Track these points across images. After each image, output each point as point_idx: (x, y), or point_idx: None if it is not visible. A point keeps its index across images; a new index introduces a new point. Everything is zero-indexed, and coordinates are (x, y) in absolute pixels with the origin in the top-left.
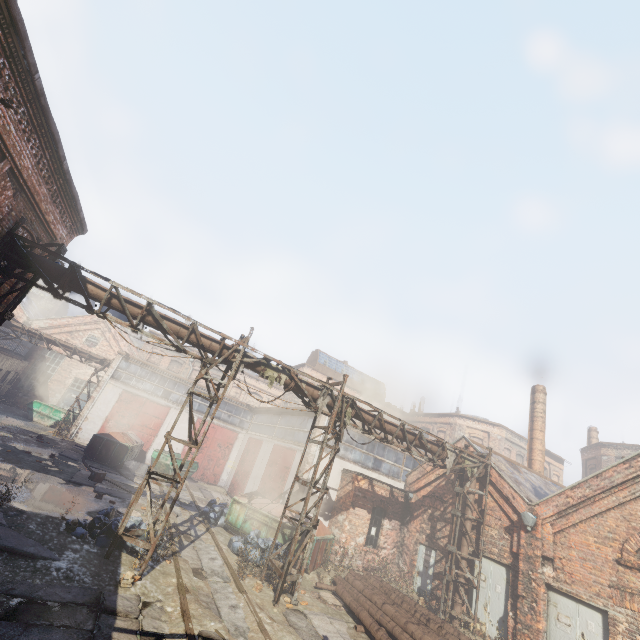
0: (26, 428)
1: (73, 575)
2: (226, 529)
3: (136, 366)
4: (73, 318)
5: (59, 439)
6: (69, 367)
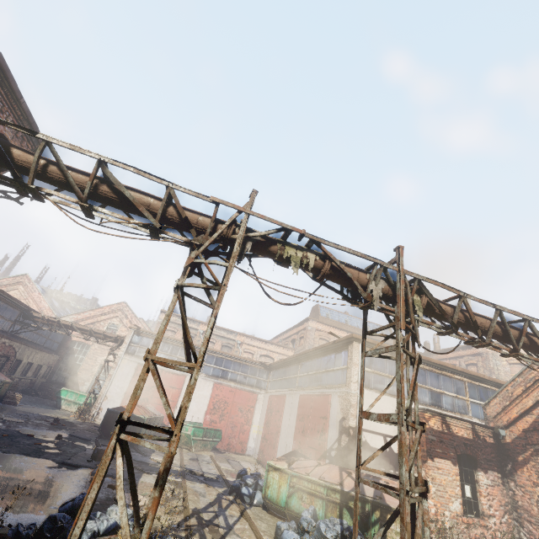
0: (48, 415)
1: None
2: (266, 509)
3: (148, 338)
4: (94, 310)
5: (79, 422)
6: (94, 355)
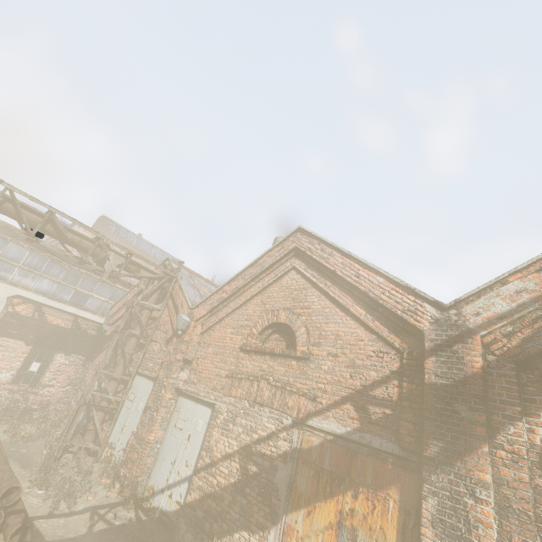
0: None
1: None
2: None
3: None
4: None
5: None
6: None
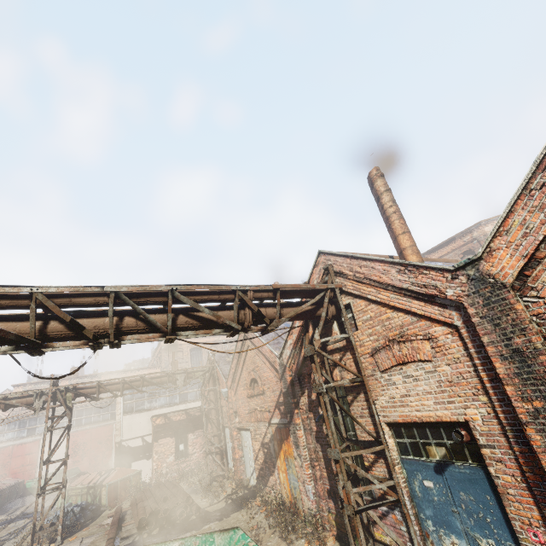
0: None
1: None
2: None
3: None
4: None
5: None
6: None
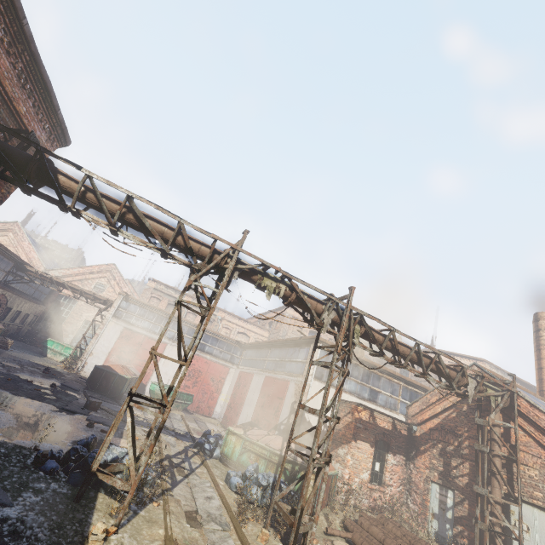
0: (37, 362)
1: (23, 528)
2: (222, 461)
3: (135, 306)
4: (83, 268)
5: (66, 372)
6: (80, 311)
